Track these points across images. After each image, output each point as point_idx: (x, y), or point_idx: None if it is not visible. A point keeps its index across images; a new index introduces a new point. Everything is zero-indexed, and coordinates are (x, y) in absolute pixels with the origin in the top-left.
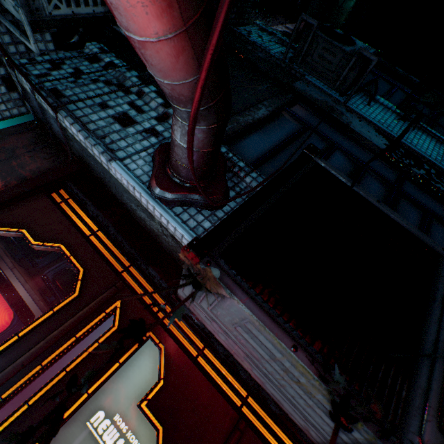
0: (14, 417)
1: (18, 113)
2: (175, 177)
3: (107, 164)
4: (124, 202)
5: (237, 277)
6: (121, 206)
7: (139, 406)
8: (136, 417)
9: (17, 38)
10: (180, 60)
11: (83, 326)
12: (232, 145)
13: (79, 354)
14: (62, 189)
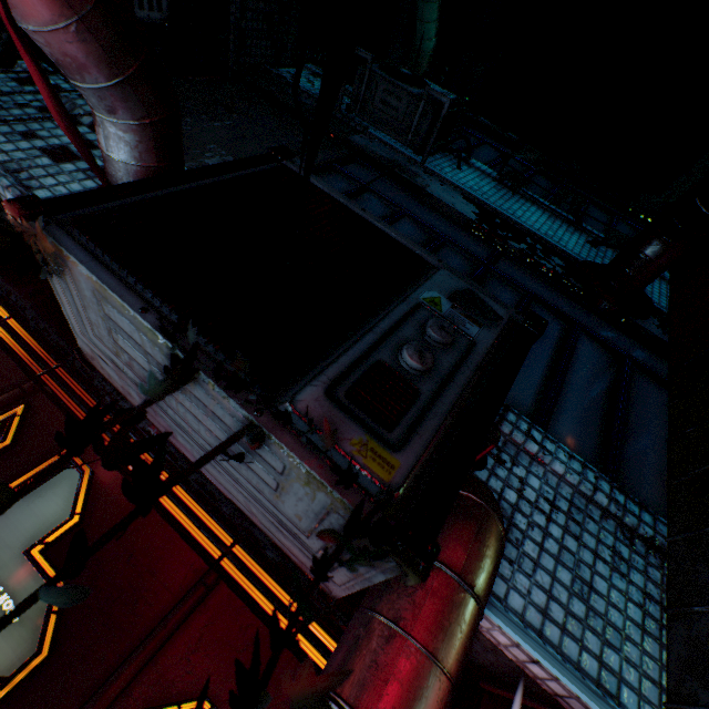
0: None
1: None
2: None
3: None
4: None
5: (89, 242)
6: None
7: (28, 553)
8: (27, 582)
9: None
10: None
11: None
12: None
13: None
14: None
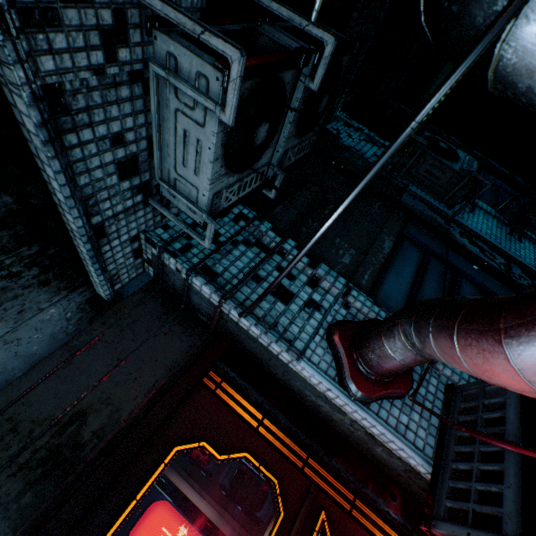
0: None
1: (135, 275)
2: (370, 375)
3: (291, 360)
4: (288, 383)
5: None
6: (280, 383)
7: None
8: None
9: (157, 211)
10: None
11: None
12: (375, 295)
13: None
14: (210, 370)
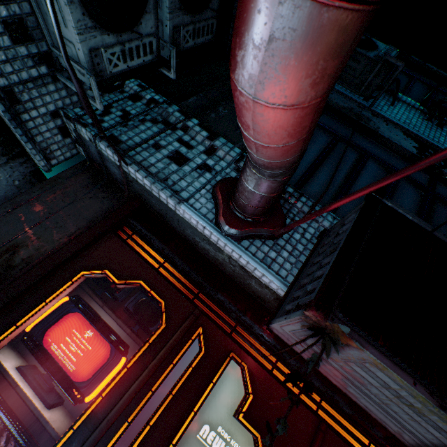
0: (142, 436)
1: (70, 155)
2: (240, 215)
3: (175, 206)
4: (185, 234)
5: (355, 327)
6: (181, 237)
7: (237, 419)
8: (232, 427)
9: (71, 91)
10: (290, 151)
11: (175, 353)
12: None
13: (179, 379)
14: (124, 225)
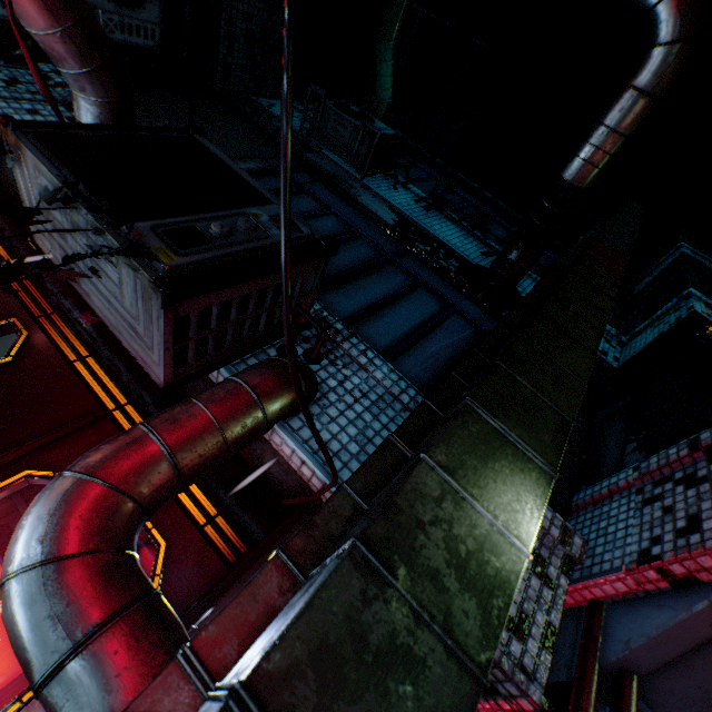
0: None
1: None
2: None
3: None
4: None
5: (38, 144)
6: None
7: None
8: None
9: None
10: (34, 9)
11: None
12: None
13: None
14: None
